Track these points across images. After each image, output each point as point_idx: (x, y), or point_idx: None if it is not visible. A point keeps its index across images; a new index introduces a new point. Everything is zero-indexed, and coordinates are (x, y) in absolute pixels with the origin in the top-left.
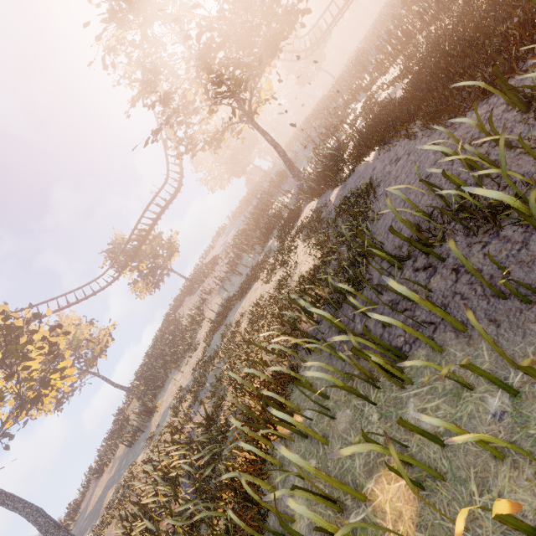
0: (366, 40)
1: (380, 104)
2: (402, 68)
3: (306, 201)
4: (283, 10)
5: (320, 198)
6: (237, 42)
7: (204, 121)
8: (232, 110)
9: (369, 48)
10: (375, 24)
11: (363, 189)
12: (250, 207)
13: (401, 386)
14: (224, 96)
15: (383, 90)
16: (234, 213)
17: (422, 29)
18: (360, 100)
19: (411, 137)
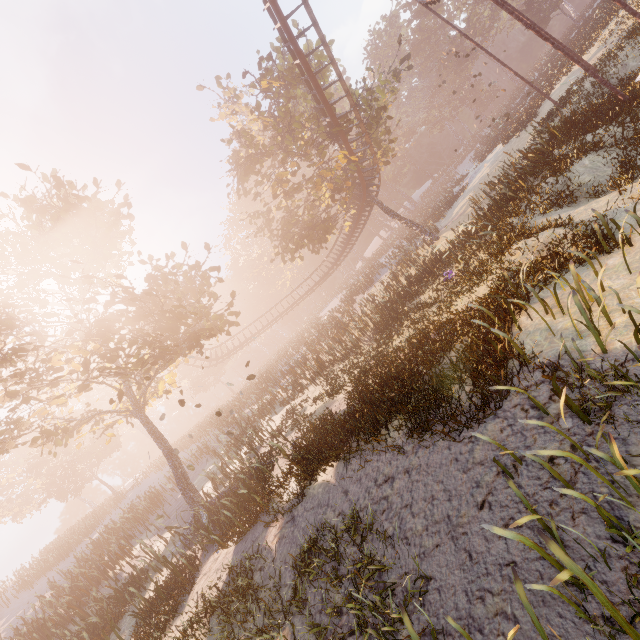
0: (268, 366)
1: (312, 416)
2: (325, 388)
3: (208, 547)
4: (215, 314)
5: (240, 540)
6: (158, 322)
7: (61, 400)
8: (119, 391)
9: (274, 372)
10: (275, 357)
11: (342, 525)
12: (68, 559)
13: None
14: (109, 376)
15: (311, 403)
16: (23, 574)
17: (334, 363)
18: (277, 412)
19: (394, 451)
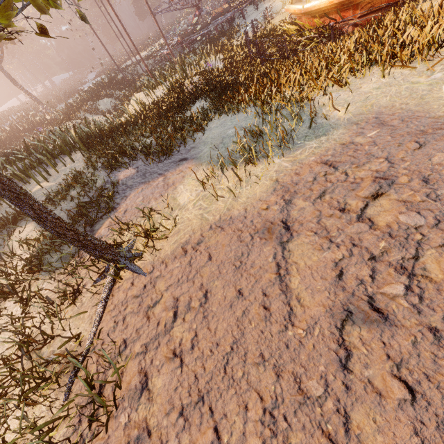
0: None
1: None
2: None
3: None
4: None
5: None
6: None
7: None
8: None
9: None
10: None
11: None
12: None
13: (29, 183)
14: None
15: None
16: None
17: None
18: None
19: None
